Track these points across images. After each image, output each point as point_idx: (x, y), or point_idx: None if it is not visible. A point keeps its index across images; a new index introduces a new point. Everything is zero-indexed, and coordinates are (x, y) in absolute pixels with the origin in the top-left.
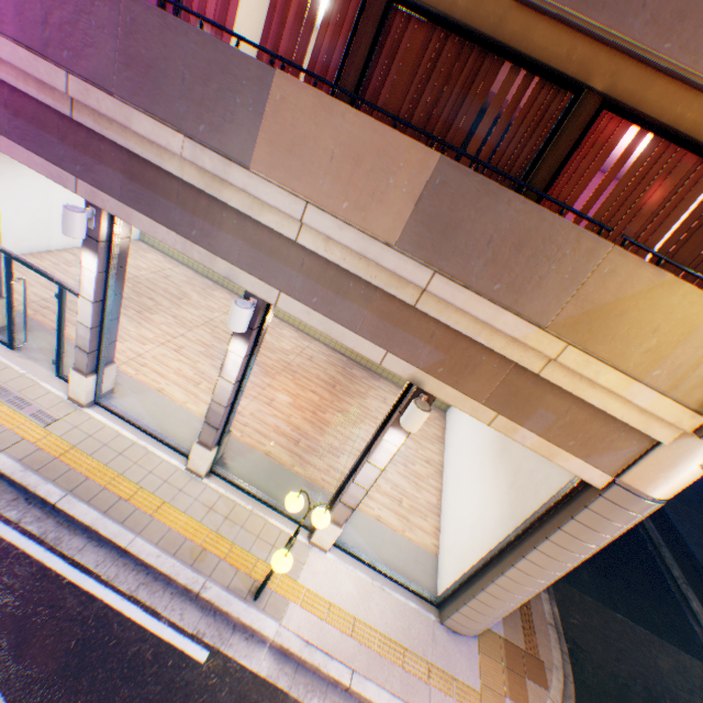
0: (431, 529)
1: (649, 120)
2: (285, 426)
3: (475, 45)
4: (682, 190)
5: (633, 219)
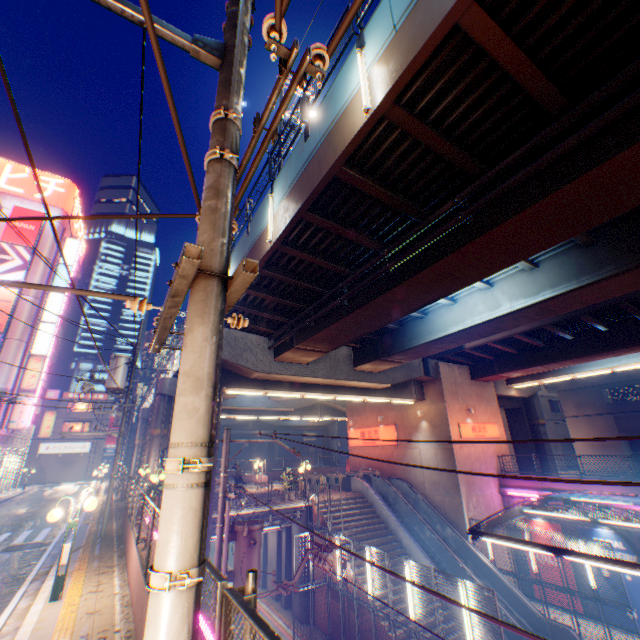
0: None
1: None
2: None
3: None
4: None
5: None
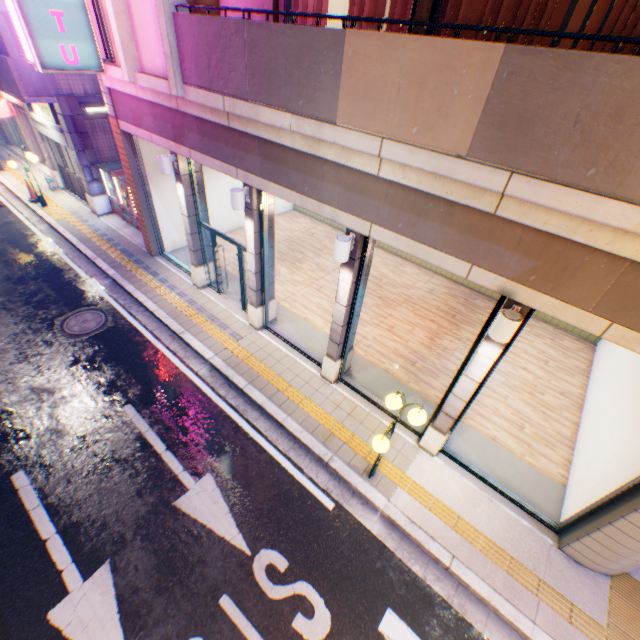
0: (556, 460)
1: None
2: (400, 349)
3: None
4: None
5: None
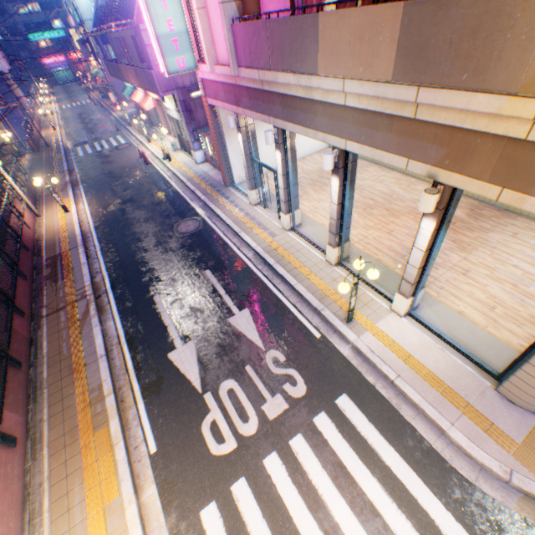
0: (520, 335)
1: None
2: (394, 247)
3: None
4: None
5: None
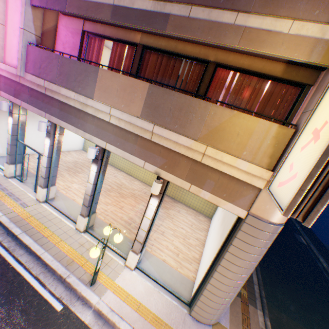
0: (193, 269)
1: (233, 67)
2: (125, 217)
3: (171, 55)
4: (256, 90)
5: (241, 103)
